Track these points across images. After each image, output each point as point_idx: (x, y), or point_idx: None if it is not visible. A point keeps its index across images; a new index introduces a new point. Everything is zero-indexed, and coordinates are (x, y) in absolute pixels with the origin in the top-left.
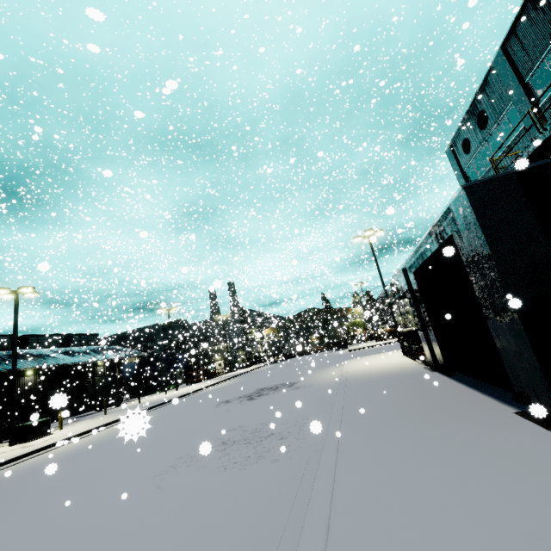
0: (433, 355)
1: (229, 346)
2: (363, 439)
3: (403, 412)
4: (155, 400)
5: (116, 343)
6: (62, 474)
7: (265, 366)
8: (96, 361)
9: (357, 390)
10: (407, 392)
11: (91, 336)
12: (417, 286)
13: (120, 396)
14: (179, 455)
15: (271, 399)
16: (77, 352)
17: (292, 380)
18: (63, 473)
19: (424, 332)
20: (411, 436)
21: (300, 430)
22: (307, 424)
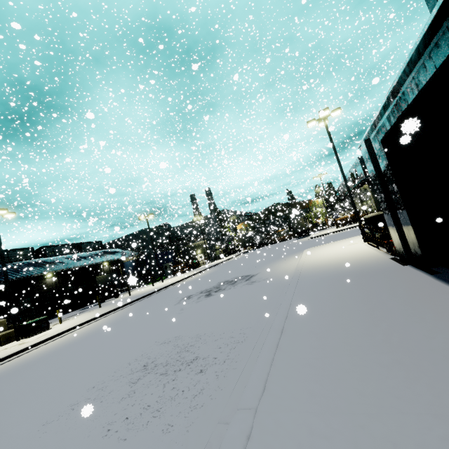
0: (405, 245)
1: (206, 242)
2: (295, 426)
3: (369, 351)
4: (141, 293)
5: (116, 247)
6: (1, 392)
7: (238, 256)
8: (97, 263)
9: (308, 292)
10: (373, 301)
11: (96, 243)
12: (385, 159)
13: (117, 290)
14: (95, 383)
15: (224, 296)
16: (83, 257)
17: (252, 271)
18: (3, 391)
19: (393, 218)
20: (393, 448)
21: (227, 356)
22: (240, 344)
